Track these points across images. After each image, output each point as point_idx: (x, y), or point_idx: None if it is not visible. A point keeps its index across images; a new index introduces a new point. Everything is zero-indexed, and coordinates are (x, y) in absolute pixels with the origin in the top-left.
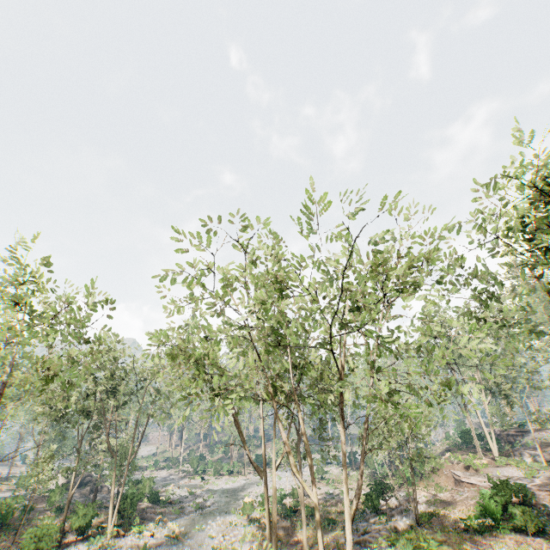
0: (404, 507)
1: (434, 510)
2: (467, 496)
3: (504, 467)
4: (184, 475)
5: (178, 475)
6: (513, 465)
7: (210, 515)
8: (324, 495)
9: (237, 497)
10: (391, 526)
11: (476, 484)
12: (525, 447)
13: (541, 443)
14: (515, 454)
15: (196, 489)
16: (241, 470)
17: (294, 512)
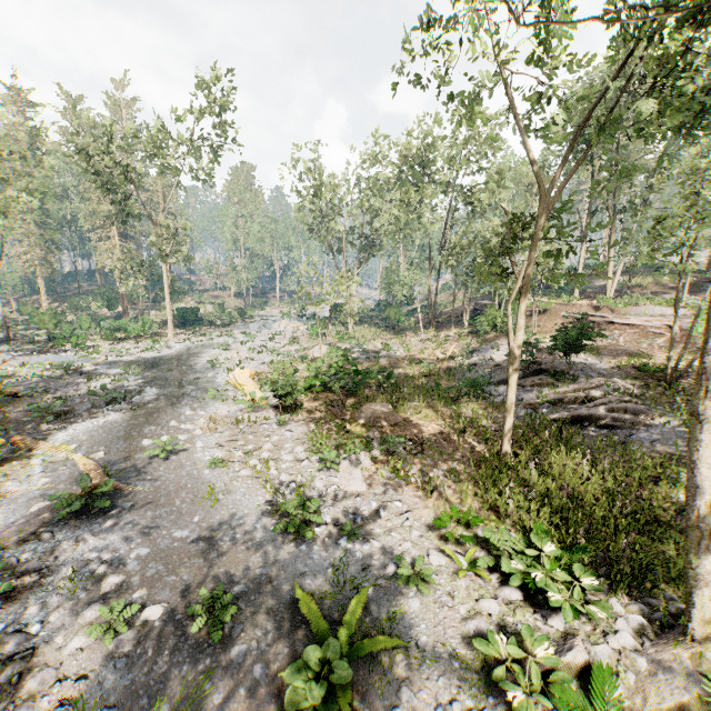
0: (550, 360)
1: (623, 361)
2: (625, 340)
3: (646, 306)
4: (24, 343)
5: (7, 344)
6: (647, 304)
7: (161, 409)
8: (358, 355)
9: (193, 369)
10: (616, 390)
11: (641, 325)
12: (602, 290)
13: (624, 285)
14: (629, 293)
15: (75, 363)
16: (156, 331)
17: (361, 384)
